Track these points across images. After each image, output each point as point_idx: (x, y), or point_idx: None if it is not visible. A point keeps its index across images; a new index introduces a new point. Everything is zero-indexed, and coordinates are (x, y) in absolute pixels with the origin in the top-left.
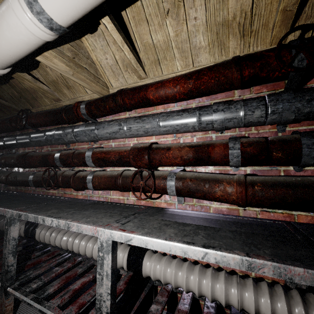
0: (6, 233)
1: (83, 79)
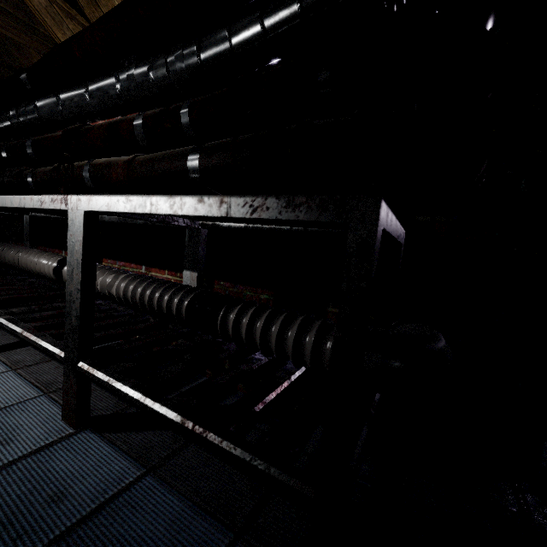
0: None
1: (4, 26)
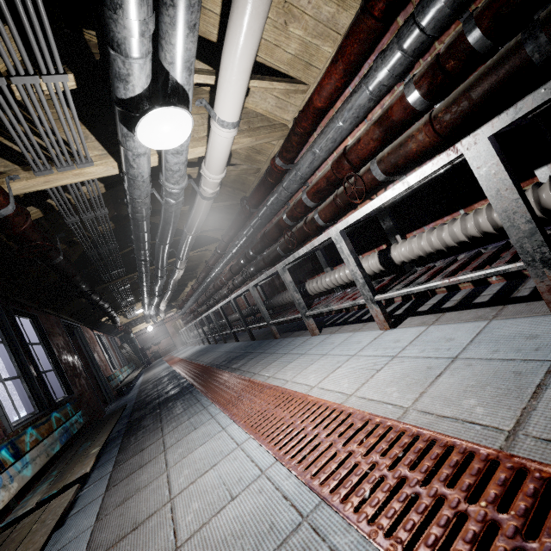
0: (284, 281)
1: (264, 137)
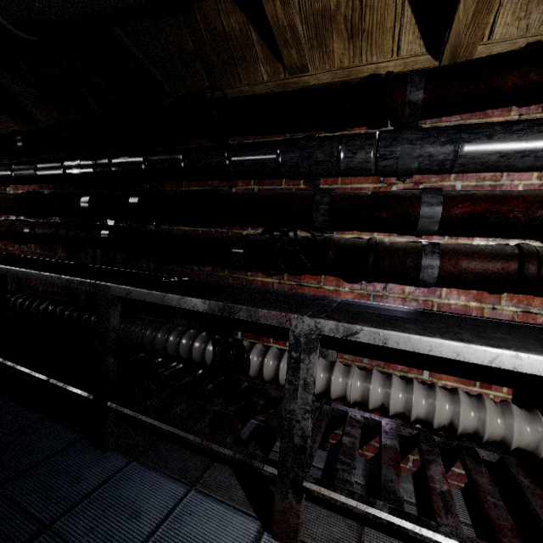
0: (294, 367)
1: None
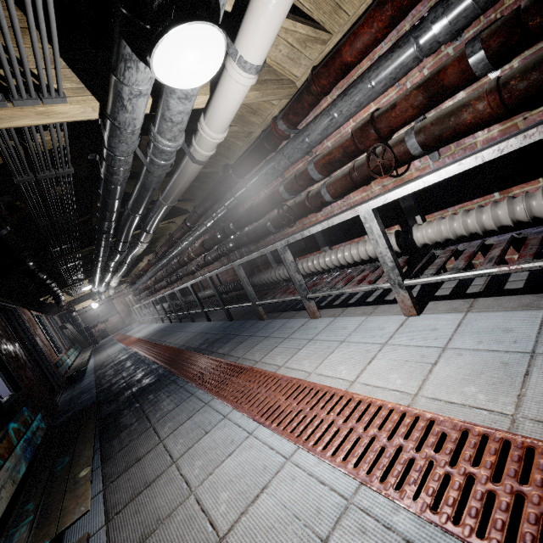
0: (284, 260)
1: (271, 93)
